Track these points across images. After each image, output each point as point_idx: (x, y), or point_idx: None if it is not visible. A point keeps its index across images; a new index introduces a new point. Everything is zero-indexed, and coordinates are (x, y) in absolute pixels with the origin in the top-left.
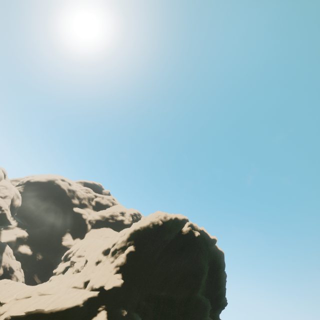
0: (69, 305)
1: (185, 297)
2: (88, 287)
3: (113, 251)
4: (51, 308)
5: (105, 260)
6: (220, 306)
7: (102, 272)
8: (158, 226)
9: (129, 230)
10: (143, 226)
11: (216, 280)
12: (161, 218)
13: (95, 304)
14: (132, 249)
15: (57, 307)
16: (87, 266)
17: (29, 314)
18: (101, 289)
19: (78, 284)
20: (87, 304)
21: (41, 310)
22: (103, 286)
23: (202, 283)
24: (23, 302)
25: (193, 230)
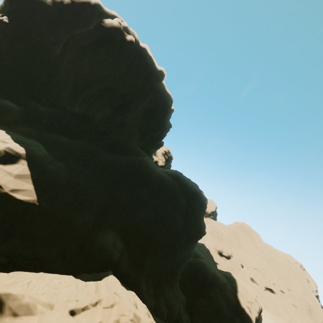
0: None
1: (104, 117)
2: None
3: None
4: None
5: None
6: (154, 145)
7: None
8: (62, 5)
9: None
10: None
11: (156, 122)
12: None
13: None
14: (4, 19)
15: None
16: None
17: None
18: None
19: None
20: None
21: None
22: None
23: (130, 108)
24: None
25: (125, 32)
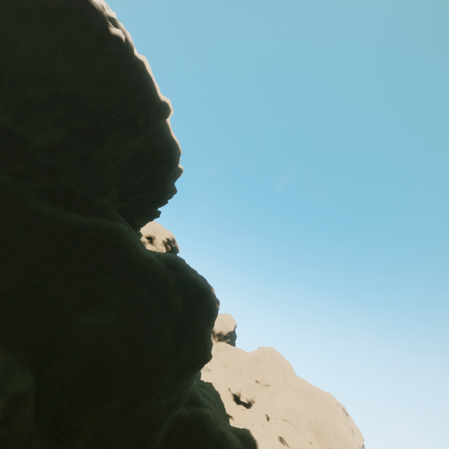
0: None
1: (52, 143)
2: None
3: None
4: None
5: None
6: (144, 213)
7: None
8: None
9: None
10: None
11: (150, 177)
12: None
13: None
14: None
15: None
16: None
17: None
18: None
19: None
20: None
21: None
22: None
23: (104, 140)
24: None
25: (110, 22)
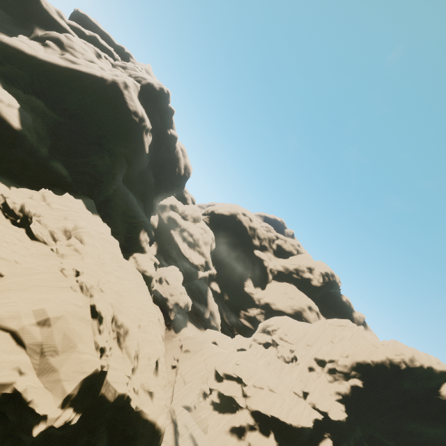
0: (304, 425)
1: None
2: (309, 402)
3: (331, 369)
4: (292, 422)
5: (320, 372)
6: None
7: (321, 391)
8: (398, 368)
9: (356, 358)
10: (376, 361)
11: None
12: (404, 359)
13: (320, 427)
14: (360, 385)
15: (295, 423)
16: (300, 370)
17: (274, 416)
18: (324, 413)
19: (298, 391)
20: (313, 424)
21: (282, 418)
22: (326, 412)
23: None
24: (262, 396)
25: None
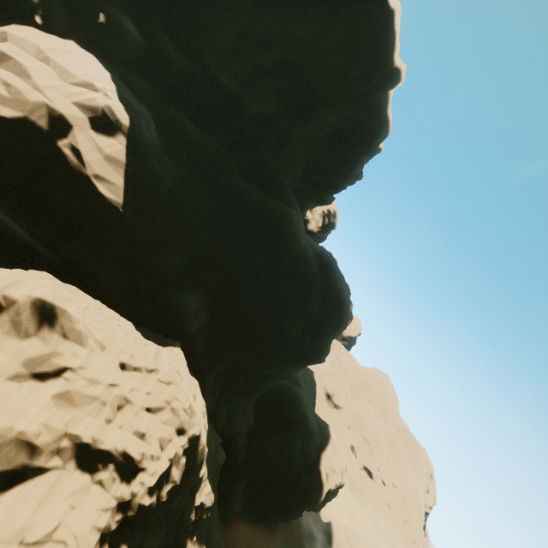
0: None
1: (263, 115)
2: None
3: None
4: None
5: None
6: (317, 197)
7: None
8: None
9: None
10: None
11: (340, 159)
12: None
13: None
14: None
15: None
16: None
17: None
18: None
19: None
20: None
21: None
22: None
23: (310, 118)
24: None
25: None
